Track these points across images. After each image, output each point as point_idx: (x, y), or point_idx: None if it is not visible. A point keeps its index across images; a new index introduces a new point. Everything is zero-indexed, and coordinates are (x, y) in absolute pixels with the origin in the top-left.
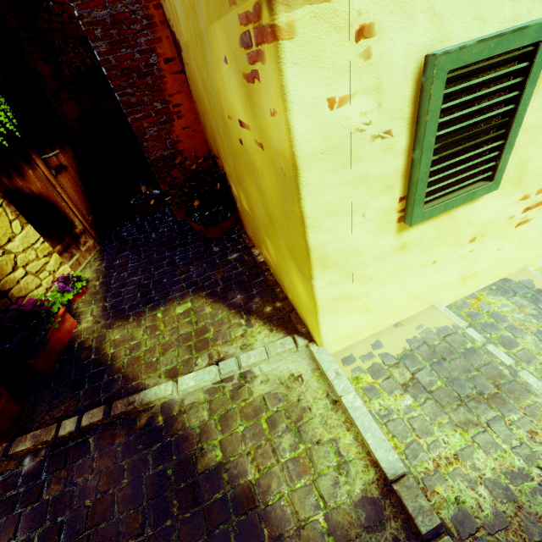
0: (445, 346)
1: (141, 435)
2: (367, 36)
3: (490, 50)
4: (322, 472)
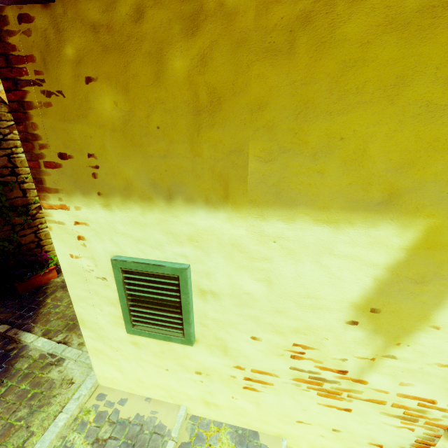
0: (145, 438)
1: (1, 353)
2: (83, 239)
3: (143, 268)
4: (8, 444)
